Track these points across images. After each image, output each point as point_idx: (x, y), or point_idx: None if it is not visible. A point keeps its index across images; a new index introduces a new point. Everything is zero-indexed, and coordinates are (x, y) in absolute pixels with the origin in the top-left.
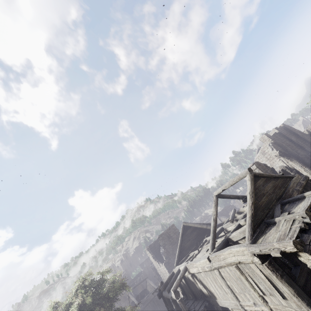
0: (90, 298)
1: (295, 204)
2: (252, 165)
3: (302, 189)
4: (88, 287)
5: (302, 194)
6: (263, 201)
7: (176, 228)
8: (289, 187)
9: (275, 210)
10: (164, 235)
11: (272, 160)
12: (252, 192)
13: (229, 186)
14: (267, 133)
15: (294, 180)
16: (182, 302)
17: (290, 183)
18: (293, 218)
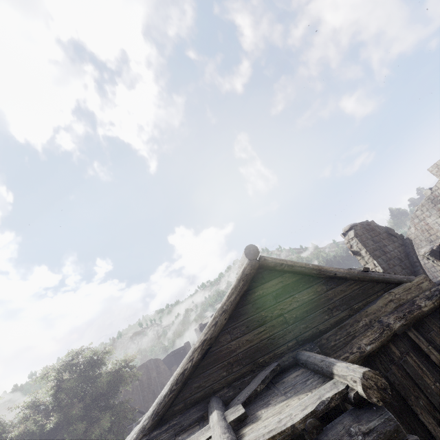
0: (78, 380)
1: (301, 385)
2: (348, 229)
3: (408, 325)
4: (83, 365)
5: (331, 362)
6: (249, 341)
7: None
8: (364, 311)
9: (256, 378)
10: None
11: None
12: (223, 310)
13: None
14: None
15: (398, 291)
16: None
17: (376, 301)
18: None
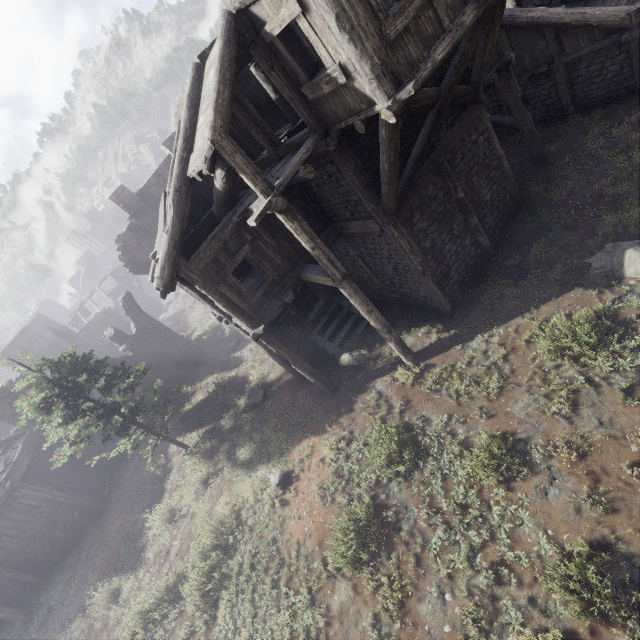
0: None
1: None
2: None
3: None
4: None
5: None
6: None
7: (32, 334)
8: None
9: None
10: (9, 353)
11: None
12: None
13: None
14: (125, 188)
15: None
16: None
17: None
18: None
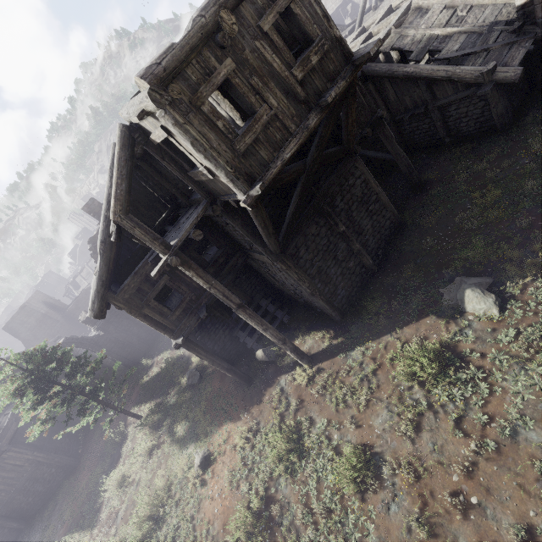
0: None
1: None
2: None
3: None
4: None
5: None
6: None
7: (30, 309)
8: None
9: None
10: (12, 325)
11: None
12: None
13: None
14: (94, 200)
15: None
16: None
17: None
18: None
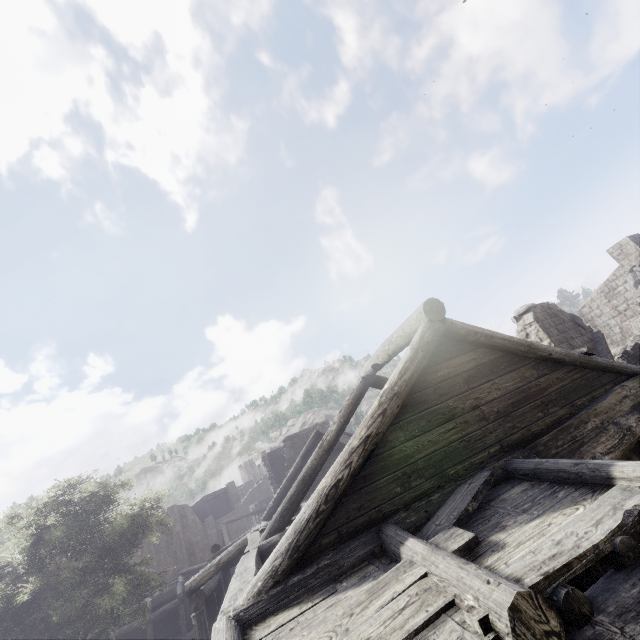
0: (71, 528)
1: (549, 500)
2: (524, 311)
3: None
4: (79, 504)
5: (602, 463)
6: (432, 442)
7: None
8: (592, 408)
9: (455, 494)
10: (297, 440)
11: (630, 318)
12: (394, 393)
13: (385, 358)
14: None
15: (633, 385)
16: (200, 623)
17: (607, 396)
18: (452, 594)
